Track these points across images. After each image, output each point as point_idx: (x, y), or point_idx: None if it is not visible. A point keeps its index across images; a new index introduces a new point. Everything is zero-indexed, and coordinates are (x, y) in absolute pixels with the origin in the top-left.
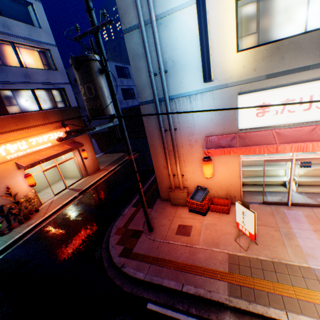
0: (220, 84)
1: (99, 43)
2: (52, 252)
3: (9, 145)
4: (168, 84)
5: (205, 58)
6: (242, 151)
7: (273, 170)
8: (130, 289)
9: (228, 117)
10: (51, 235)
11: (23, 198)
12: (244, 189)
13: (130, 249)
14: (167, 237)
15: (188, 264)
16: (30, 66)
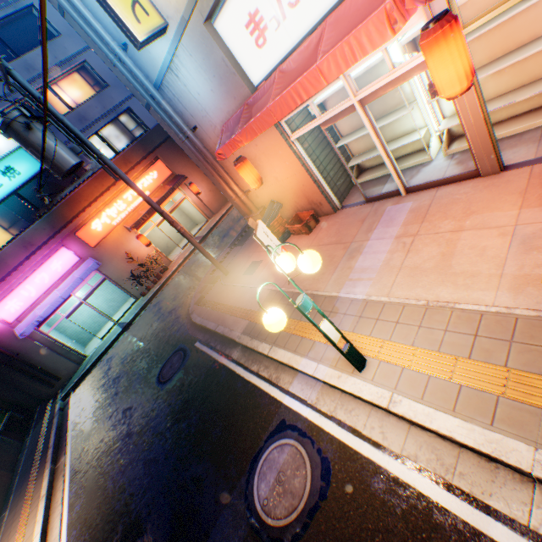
0: (178, 23)
1: (20, 84)
2: (165, 306)
3: (109, 211)
4: (142, 63)
5: (110, 11)
6: (245, 137)
7: (401, 123)
8: (192, 332)
9: (225, 77)
10: (170, 291)
11: (147, 260)
12: (361, 181)
13: (203, 297)
14: (234, 280)
15: (232, 306)
16: (81, 103)
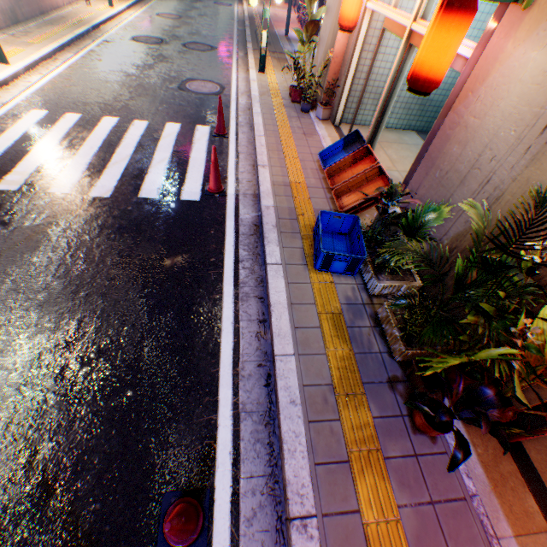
0: None
1: None
2: None
3: None
4: None
5: None
6: None
7: None
8: None
9: None
10: None
11: None
12: None
13: None
14: None
15: None
16: None
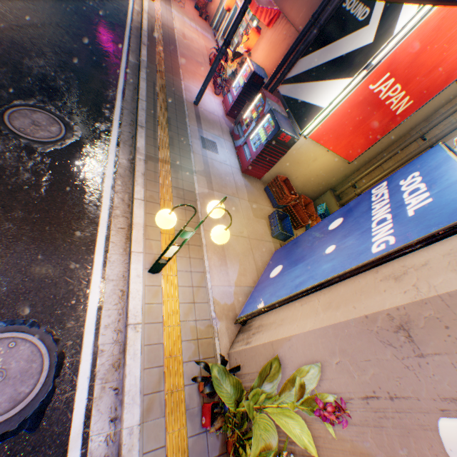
0: None
1: None
2: None
3: None
4: None
5: None
6: None
7: None
8: None
9: None
10: None
11: None
12: None
13: None
14: None
15: None
16: None
